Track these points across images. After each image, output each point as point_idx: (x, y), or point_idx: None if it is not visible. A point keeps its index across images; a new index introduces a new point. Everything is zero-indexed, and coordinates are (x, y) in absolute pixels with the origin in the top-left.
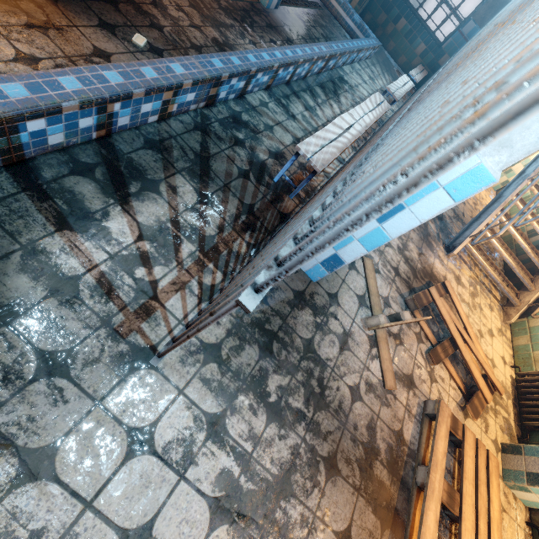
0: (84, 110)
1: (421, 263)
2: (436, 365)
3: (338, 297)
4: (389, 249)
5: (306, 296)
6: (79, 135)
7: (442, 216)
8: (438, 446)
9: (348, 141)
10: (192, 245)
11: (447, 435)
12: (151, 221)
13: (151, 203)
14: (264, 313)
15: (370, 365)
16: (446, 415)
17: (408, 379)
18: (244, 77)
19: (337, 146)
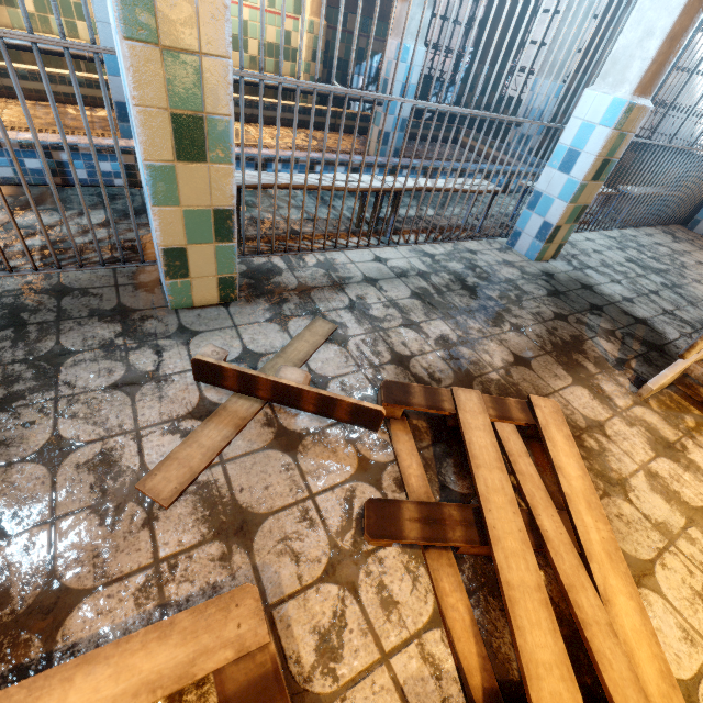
0: (27, 151)
1: (508, 375)
2: (370, 538)
3: (199, 337)
4: (409, 332)
5: (135, 314)
6: (31, 175)
7: (665, 344)
8: (78, 679)
9: (329, 184)
10: (41, 242)
11: (160, 688)
12: (25, 223)
13: (44, 216)
14: (40, 304)
15: (152, 437)
16: (227, 634)
17: (236, 516)
18: (248, 164)
19: (293, 181)
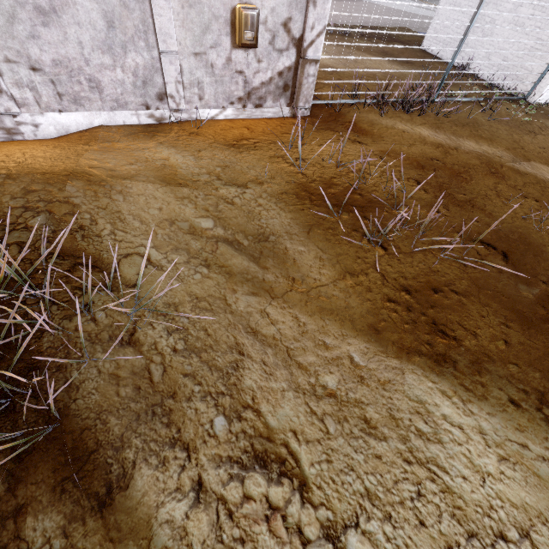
0: None
1: None
2: None
3: None
4: None
5: None
6: None
7: None
8: None
9: None
10: None
11: None
12: None
13: None
14: None
15: None
16: None
17: None
18: None
19: None
